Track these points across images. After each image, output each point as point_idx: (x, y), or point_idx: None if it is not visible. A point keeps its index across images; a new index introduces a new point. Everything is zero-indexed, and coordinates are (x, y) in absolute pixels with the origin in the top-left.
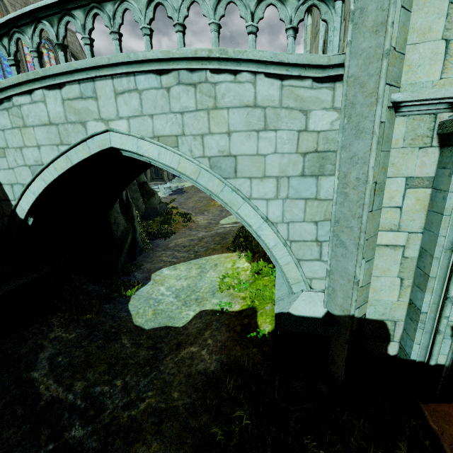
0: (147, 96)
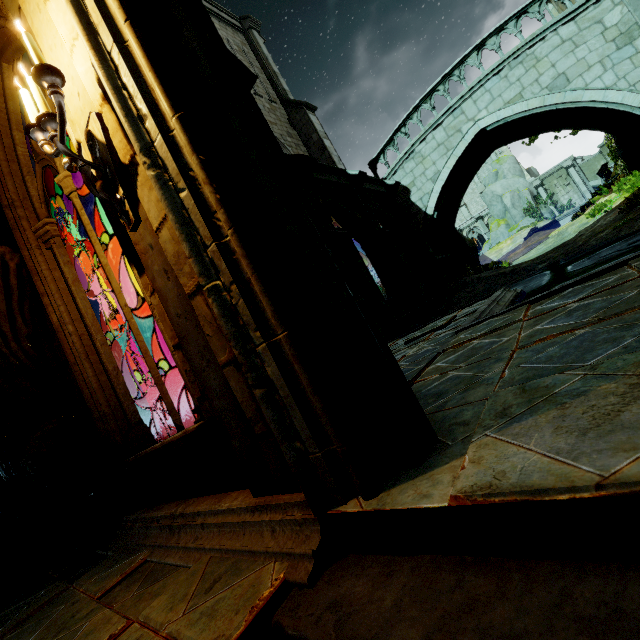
0: (494, 89)
